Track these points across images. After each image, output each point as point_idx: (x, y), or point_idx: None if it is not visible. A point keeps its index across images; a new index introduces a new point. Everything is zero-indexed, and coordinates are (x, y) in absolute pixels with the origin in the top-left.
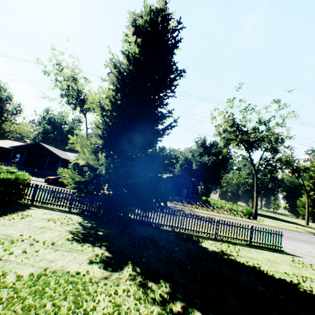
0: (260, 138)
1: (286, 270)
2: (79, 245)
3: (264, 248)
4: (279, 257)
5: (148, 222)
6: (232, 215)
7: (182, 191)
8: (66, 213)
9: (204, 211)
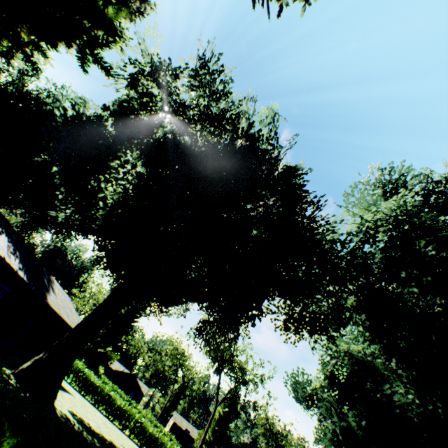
0: (282, 444)
1: None
2: None
3: None
4: None
5: None
6: None
7: None
8: None
9: None
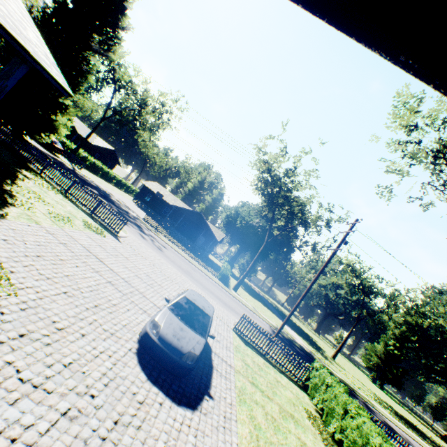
0: (286, 198)
1: (47, 199)
2: None
3: (97, 221)
4: (84, 218)
5: (25, 158)
6: (204, 267)
7: (199, 238)
8: None
9: (170, 242)
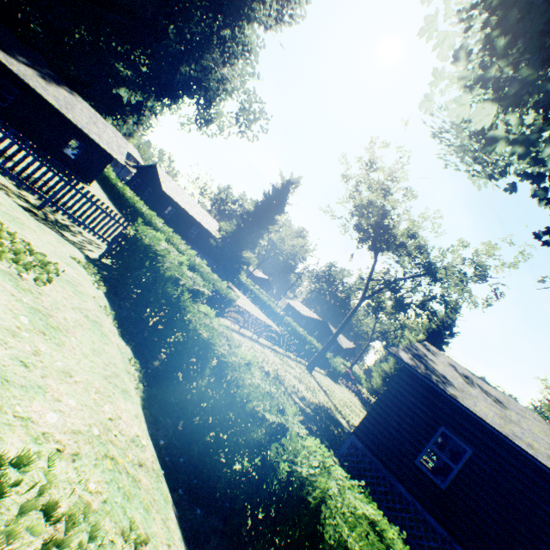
0: None
1: None
2: (364, 411)
3: None
4: None
5: None
6: None
7: None
8: (354, 397)
9: None
